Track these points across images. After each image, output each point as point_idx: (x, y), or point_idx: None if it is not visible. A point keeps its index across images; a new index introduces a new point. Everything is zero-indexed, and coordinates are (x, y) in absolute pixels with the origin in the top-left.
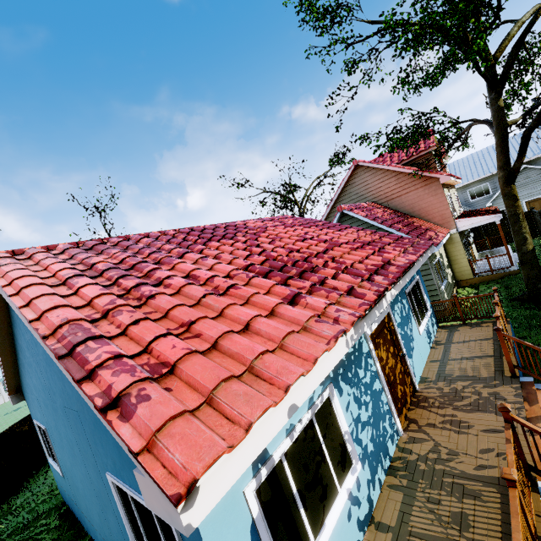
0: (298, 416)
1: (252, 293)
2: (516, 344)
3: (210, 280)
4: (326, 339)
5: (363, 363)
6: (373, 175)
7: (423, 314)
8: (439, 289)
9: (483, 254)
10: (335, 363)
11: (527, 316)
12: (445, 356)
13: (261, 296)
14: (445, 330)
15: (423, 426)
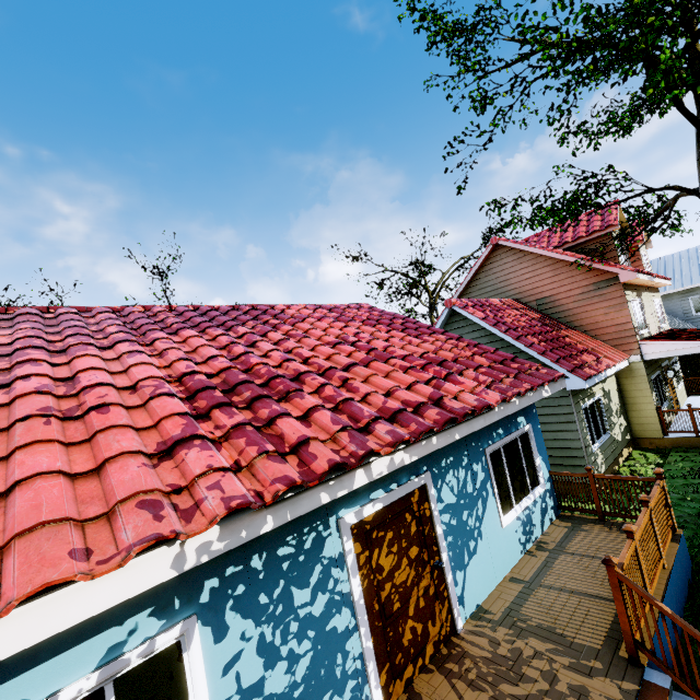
0: (57, 683)
1: (107, 425)
2: (687, 582)
3: (87, 390)
4: (117, 548)
5: (313, 577)
6: (518, 260)
7: (526, 490)
8: (585, 448)
9: (696, 401)
10: (106, 603)
11: None
12: (538, 575)
13: (118, 433)
14: (565, 523)
15: None
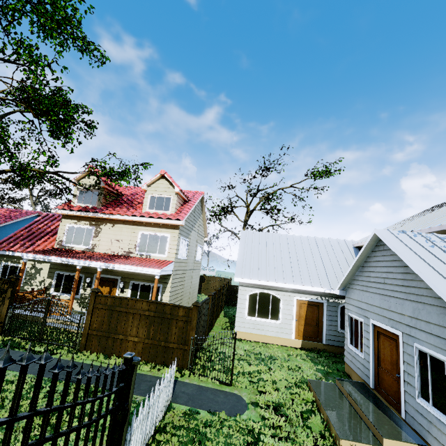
0: None
1: None
2: None
3: None
4: None
5: None
6: None
7: None
8: None
9: None
10: None
11: None
12: None
13: None
14: None
15: None
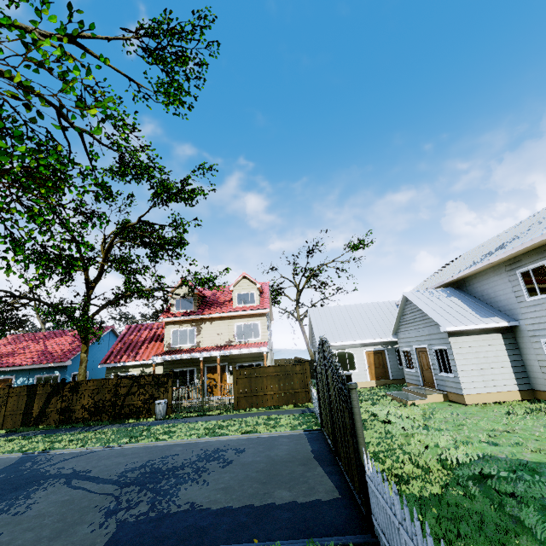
0: None
1: None
2: None
3: None
4: None
5: None
6: None
7: None
8: None
9: None
10: None
11: None
12: None
13: None
14: None
15: None
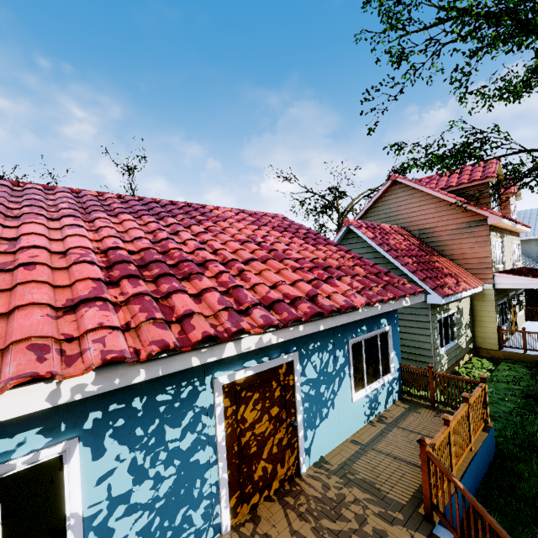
0: None
1: (27, 280)
2: (488, 463)
3: (24, 250)
4: None
5: (185, 420)
6: (410, 196)
7: (377, 375)
8: (434, 350)
9: (531, 325)
10: None
11: (534, 427)
12: (373, 441)
13: (35, 287)
14: (404, 404)
15: (258, 535)
